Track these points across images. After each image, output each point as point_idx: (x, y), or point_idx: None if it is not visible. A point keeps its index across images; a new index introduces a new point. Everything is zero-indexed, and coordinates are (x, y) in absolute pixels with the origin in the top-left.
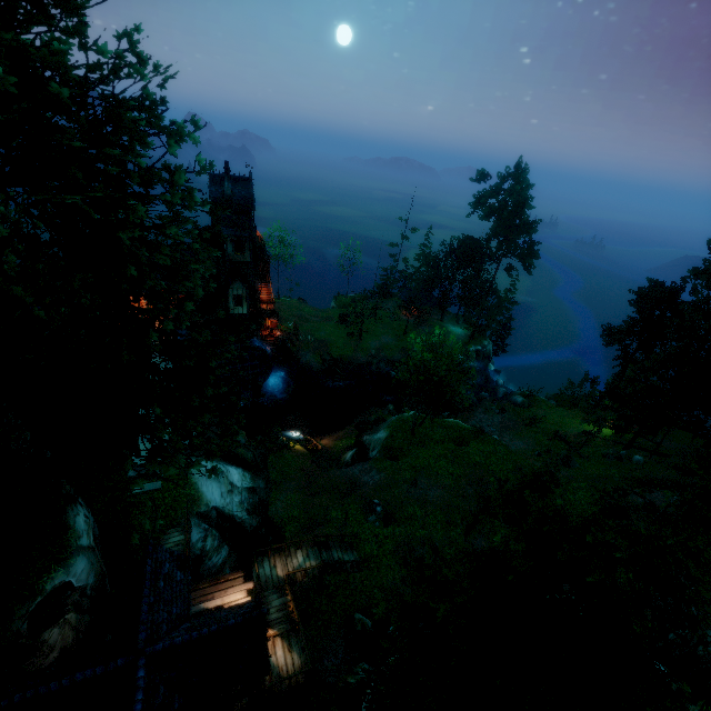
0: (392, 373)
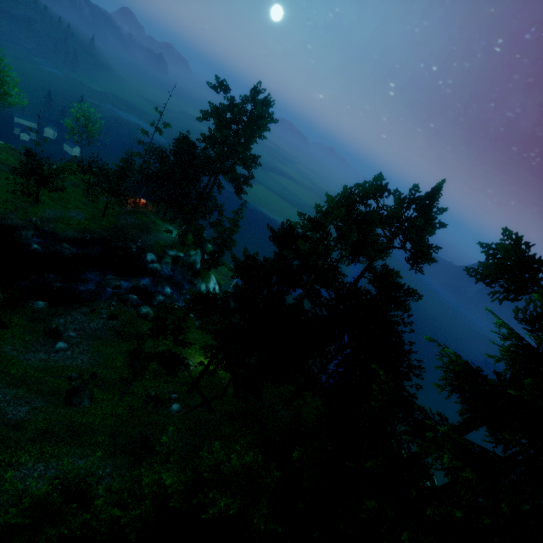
0: (32, 245)
